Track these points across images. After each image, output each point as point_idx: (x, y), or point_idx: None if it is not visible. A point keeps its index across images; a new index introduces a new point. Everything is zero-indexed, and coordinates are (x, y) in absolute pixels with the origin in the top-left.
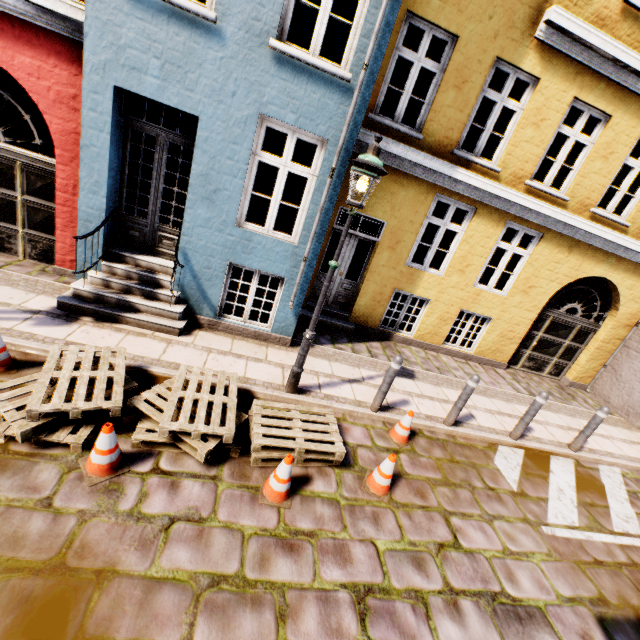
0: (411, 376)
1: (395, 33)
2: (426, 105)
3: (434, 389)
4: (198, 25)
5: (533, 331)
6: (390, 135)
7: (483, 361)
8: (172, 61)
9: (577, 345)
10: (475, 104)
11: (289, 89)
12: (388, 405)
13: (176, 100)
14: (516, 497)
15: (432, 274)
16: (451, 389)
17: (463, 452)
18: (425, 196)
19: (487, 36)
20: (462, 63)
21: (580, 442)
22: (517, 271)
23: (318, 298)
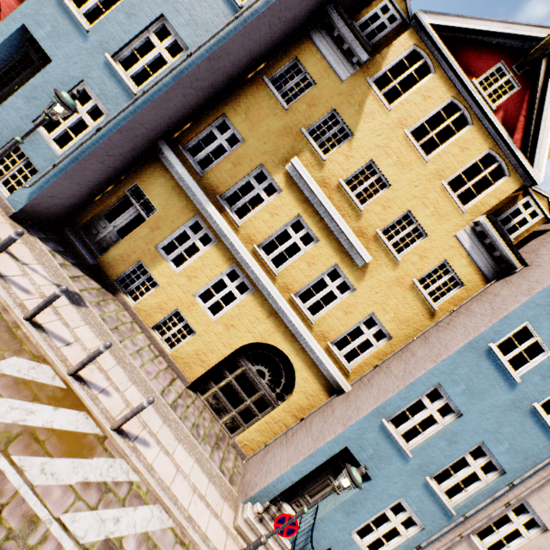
0: (76, 303)
1: (213, 118)
2: (215, 163)
3: (77, 318)
4: (80, 29)
5: (227, 371)
6: (186, 163)
7: (173, 366)
8: (58, 33)
9: (256, 411)
10: (243, 181)
11: (104, 79)
12: (5, 276)
13: (48, 48)
14: None
15: (169, 266)
16: (94, 333)
17: (1, 331)
18: (189, 211)
19: (260, 151)
20: (242, 154)
21: (120, 421)
22: (229, 306)
23: (91, 233)
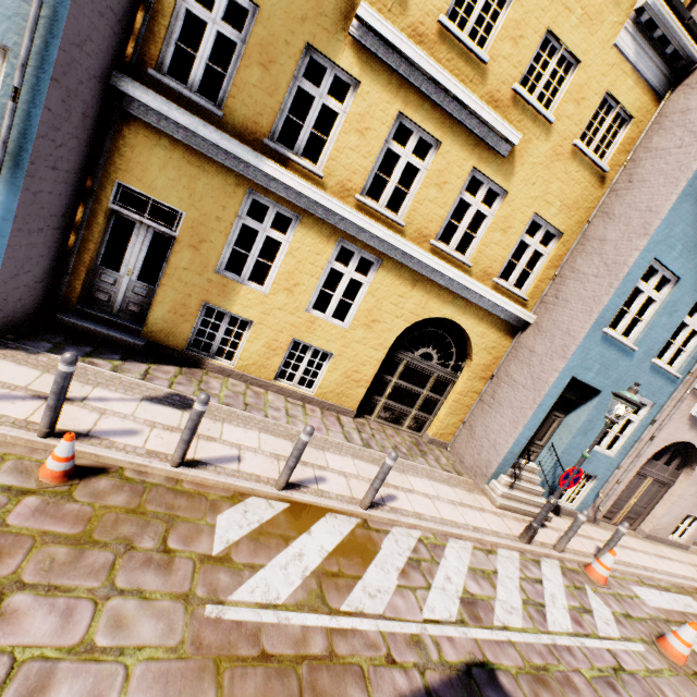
0: (186, 407)
1: None
2: (228, 79)
3: (209, 424)
4: None
5: (387, 375)
6: (181, 103)
7: (326, 406)
8: None
9: (437, 397)
10: (290, 93)
11: None
12: (88, 432)
13: None
14: (205, 563)
15: (252, 289)
16: (240, 427)
17: (172, 501)
18: (234, 189)
19: (294, 16)
20: (267, 39)
21: (369, 496)
22: (358, 300)
23: (99, 302)
